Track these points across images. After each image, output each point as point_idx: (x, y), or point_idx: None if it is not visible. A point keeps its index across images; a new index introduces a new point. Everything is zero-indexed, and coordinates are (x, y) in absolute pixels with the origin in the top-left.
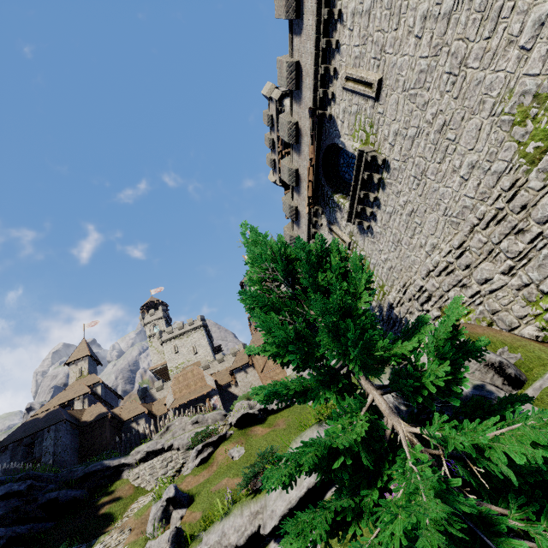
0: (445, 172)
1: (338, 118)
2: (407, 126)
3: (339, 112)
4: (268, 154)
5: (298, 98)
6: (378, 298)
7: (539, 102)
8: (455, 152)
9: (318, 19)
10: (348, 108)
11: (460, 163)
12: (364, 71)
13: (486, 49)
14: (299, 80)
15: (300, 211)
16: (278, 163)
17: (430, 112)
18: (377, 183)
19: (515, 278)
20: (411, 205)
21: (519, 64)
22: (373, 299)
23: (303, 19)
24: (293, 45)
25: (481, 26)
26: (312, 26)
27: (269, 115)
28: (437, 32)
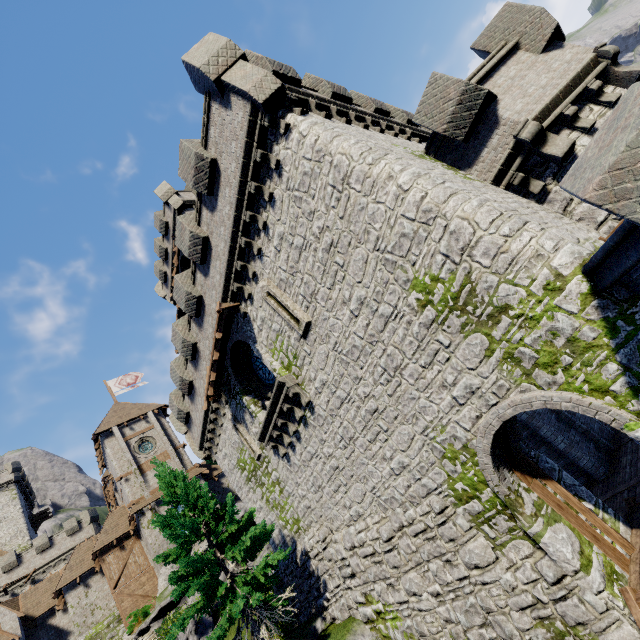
0: (375, 454)
1: (255, 322)
2: (336, 384)
3: (257, 317)
4: (157, 262)
5: (203, 271)
6: (292, 529)
7: (468, 453)
8: (386, 442)
9: (237, 214)
10: (268, 320)
11: (391, 455)
12: (290, 300)
13: (422, 374)
14: (206, 254)
15: (195, 387)
16: (171, 277)
17: (362, 389)
18: (298, 420)
19: (444, 608)
20: (336, 460)
21: (451, 409)
22: (286, 526)
23: (218, 199)
24: (201, 214)
25: (418, 352)
26: (230, 216)
27: (163, 220)
28: (374, 325)
